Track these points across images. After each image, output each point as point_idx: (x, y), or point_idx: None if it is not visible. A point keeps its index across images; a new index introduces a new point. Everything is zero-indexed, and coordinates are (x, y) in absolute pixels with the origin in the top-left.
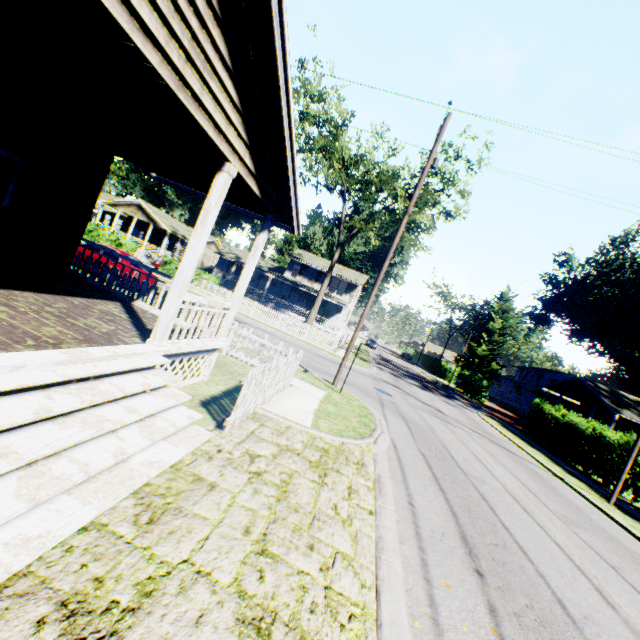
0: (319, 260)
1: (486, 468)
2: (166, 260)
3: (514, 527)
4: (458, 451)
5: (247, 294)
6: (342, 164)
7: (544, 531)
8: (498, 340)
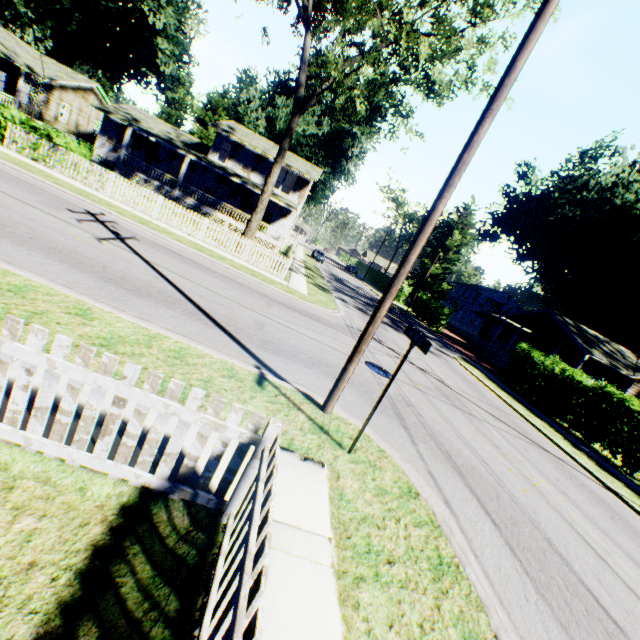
0: (258, 139)
1: (628, 587)
2: None
3: None
4: (567, 544)
5: (152, 181)
6: None
7: None
8: (453, 258)
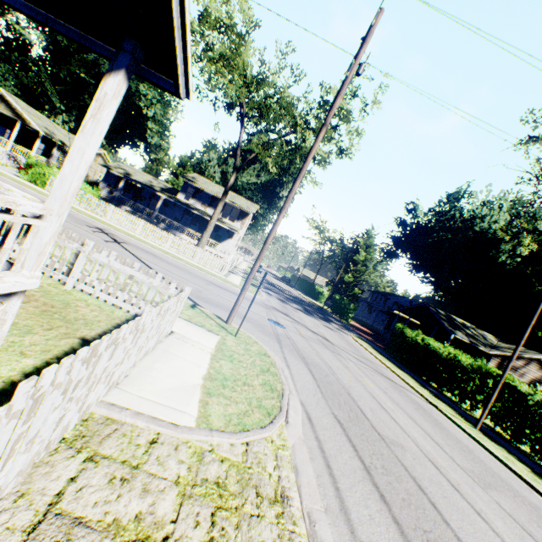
0: (213, 186)
1: (392, 418)
2: (30, 162)
3: (471, 541)
4: (362, 398)
5: (136, 212)
6: (243, 82)
7: (488, 524)
8: (361, 270)
